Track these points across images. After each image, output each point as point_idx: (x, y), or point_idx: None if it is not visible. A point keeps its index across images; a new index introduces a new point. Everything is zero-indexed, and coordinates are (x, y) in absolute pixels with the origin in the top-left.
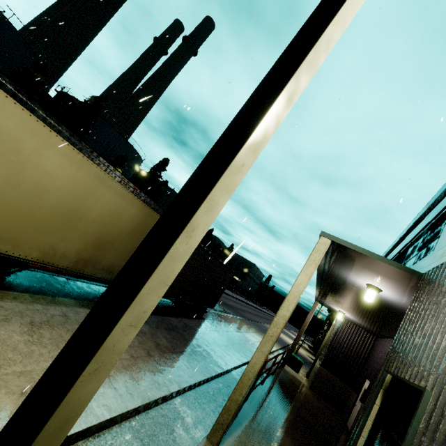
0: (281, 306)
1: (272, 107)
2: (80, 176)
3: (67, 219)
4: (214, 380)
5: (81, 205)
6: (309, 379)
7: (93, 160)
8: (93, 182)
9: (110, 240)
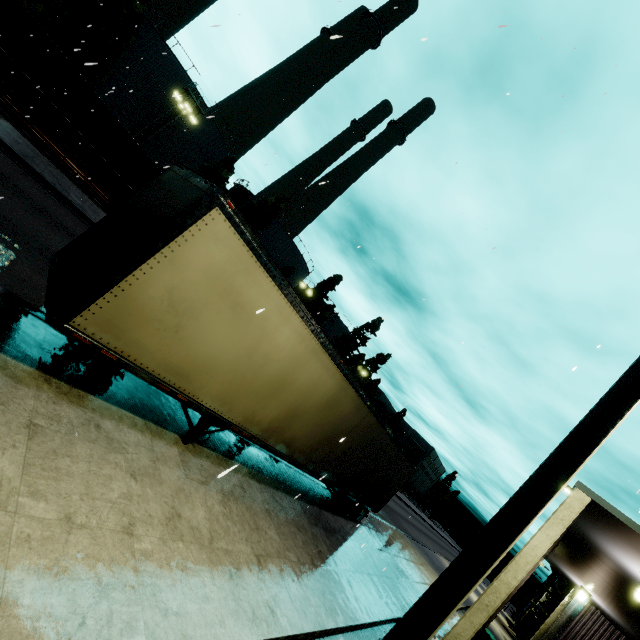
0: (505, 568)
1: (580, 467)
2: (299, 349)
3: (275, 387)
4: (377, 627)
5: (290, 376)
6: None
7: (315, 334)
8: (307, 355)
9: (300, 412)
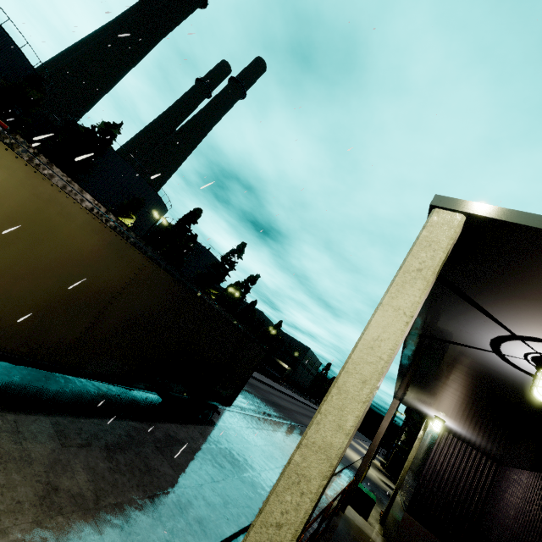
0: (317, 413)
1: None
2: None
3: None
4: None
5: None
6: (386, 530)
7: None
8: None
9: None
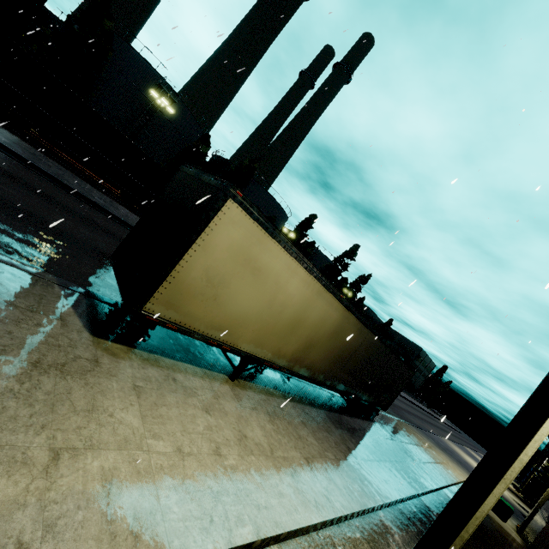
0: None
1: None
2: (307, 293)
3: (292, 327)
4: (406, 502)
5: (302, 316)
6: (524, 537)
7: (318, 279)
8: (313, 296)
9: (314, 342)
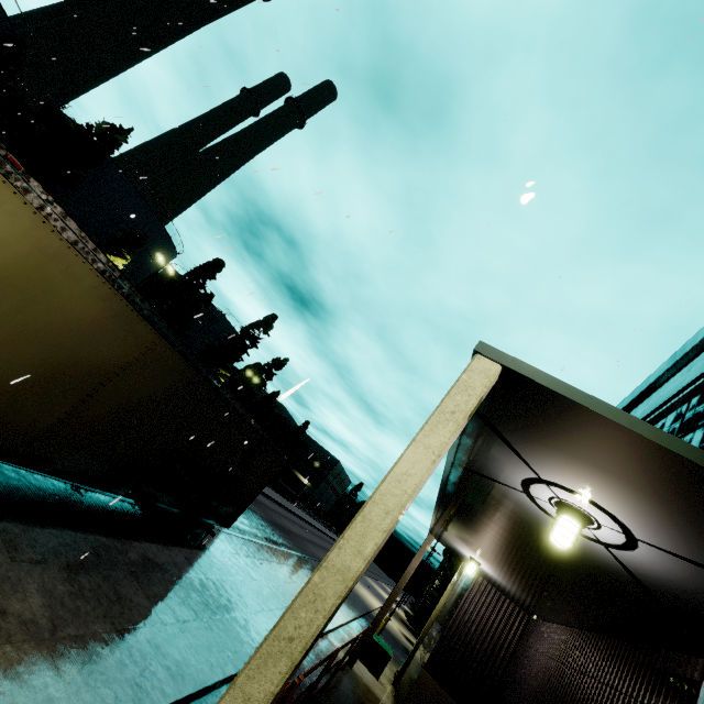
0: (340, 538)
1: None
2: None
3: None
4: None
5: None
6: (399, 692)
7: None
8: None
9: None
